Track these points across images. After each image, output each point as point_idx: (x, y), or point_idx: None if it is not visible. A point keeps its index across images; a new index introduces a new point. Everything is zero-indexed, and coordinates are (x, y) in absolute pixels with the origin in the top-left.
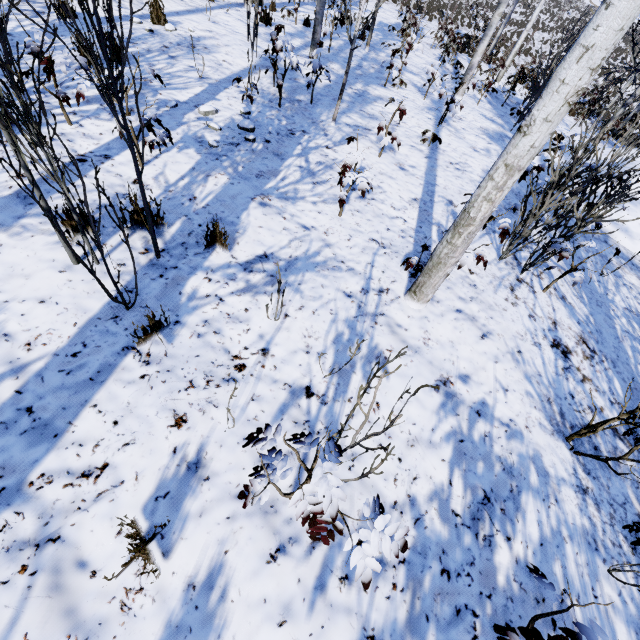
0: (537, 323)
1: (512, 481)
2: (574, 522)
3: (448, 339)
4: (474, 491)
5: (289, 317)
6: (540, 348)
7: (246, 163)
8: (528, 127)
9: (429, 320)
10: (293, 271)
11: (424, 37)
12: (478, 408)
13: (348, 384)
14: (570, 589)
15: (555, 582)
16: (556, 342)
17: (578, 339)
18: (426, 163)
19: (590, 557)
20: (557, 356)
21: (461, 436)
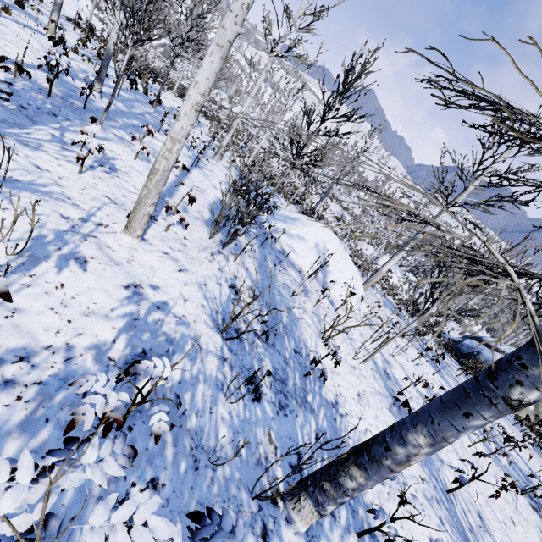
0: (223, 274)
1: (170, 347)
2: (211, 374)
3: (150, 264)
4: (135, 348)
5: None
6: (221, 286)
7: None
8: (179, 116)
9: (138, 251)
10: (8, 186)
11: (204, 128)
12: (159, 305)
13: (35, 266)
14: (193, 408)
15: (183, 403)
16: (233, 286)
17: (248, 288)
18: (174, 178)
19: (216, 392)
20: (231, 292)
21: (137, 317)
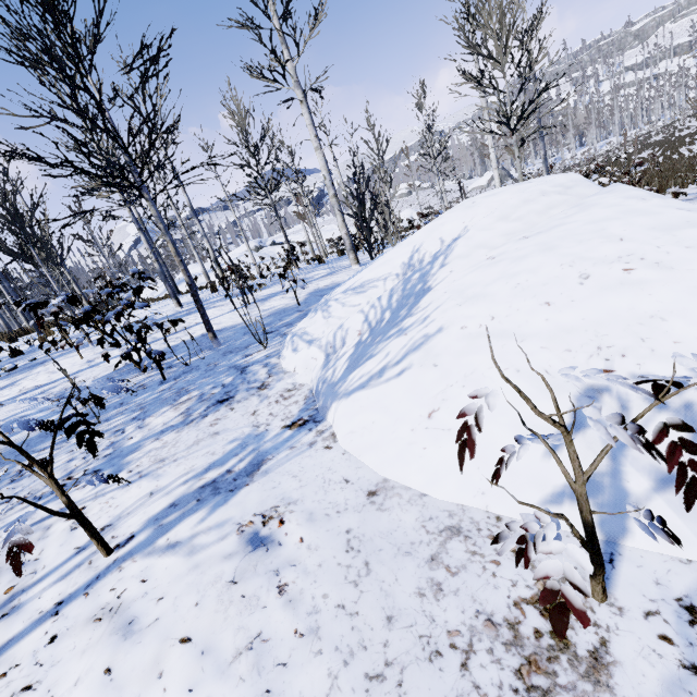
0: None
1: None
2: None
3: None
4: None
5: None
6: None
7: None
8: None
9: None
10: None
11: None
12: None
13: None
14: None
15: None
16: None
17: None
18: None
19: None
20: None
21: None
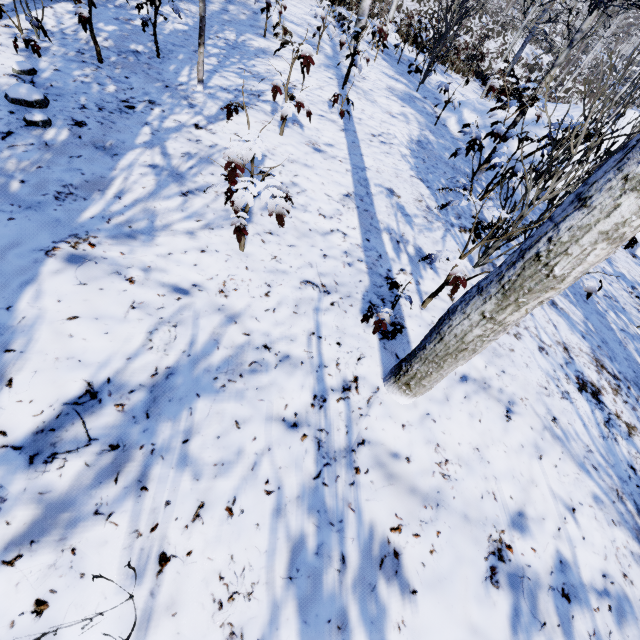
0: (551, 358)
1: None
2: None
3: (471, 446)
4: None
5: (171, 561)
6: (571, 400)
7: (30, 171)
8: None
9: (434, 418)
10: (166, 410)
11: None
12: (560, 582)
13: None
14: None
15: None
16: (581, 381)
17: (595, 364)
18: (345, 138)
19: None
20: (591, 405)
21: None
